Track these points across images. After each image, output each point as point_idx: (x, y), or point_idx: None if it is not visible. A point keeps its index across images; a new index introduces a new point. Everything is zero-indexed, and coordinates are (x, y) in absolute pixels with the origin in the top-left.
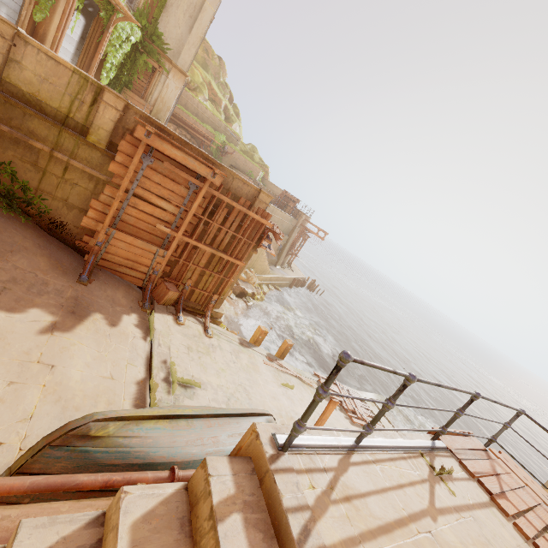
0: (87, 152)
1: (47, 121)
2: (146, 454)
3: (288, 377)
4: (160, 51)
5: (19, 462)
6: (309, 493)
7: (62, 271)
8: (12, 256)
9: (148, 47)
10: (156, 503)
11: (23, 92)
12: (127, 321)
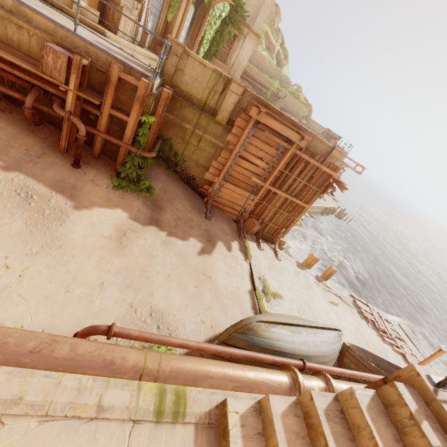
0: (214, 128)
1: (194, 108)
2: (281, 346)
3: (331, 295)
4: (241, 20)
5: (222, 337)
6: None
7: (197, 211)
8: (174, 202)
9: (233, 18)
10: (369, 399)
11: (182, 90)
12: (234, 247)
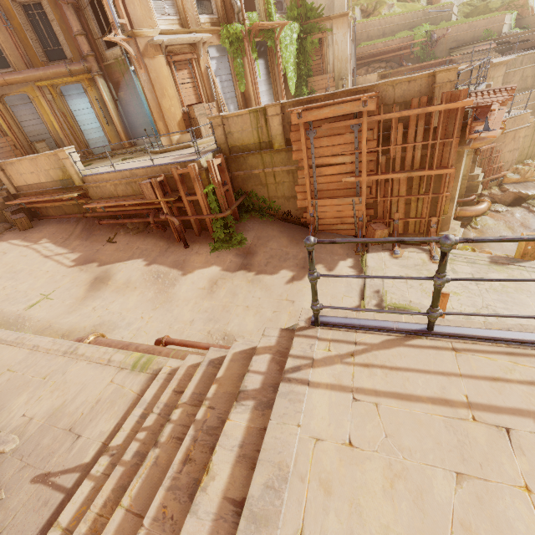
0: (278, 157)
1: (253, 154)
2: None
3: None
4: (317, 20)
5: None
6: (321, 352)
7: (296, 243)
8: (269, 243)
9: (307, 28)
10: (248, 348)
11: (238, 147)
12: (342, 265)
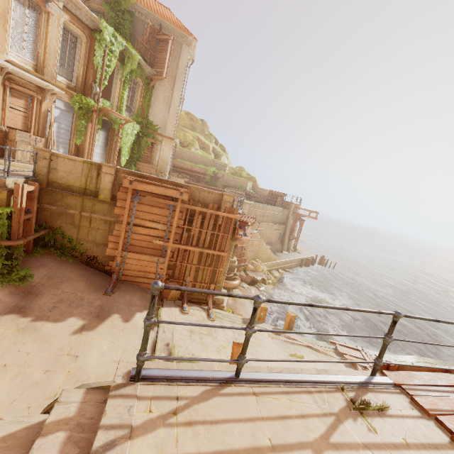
0: (100, 206)
1: (75, 195)
2: None
3: (297, 347)
4: (153, 132)
5: None
6: (141, 416)
7: (95, 289)
8: (62, 285)
9: (145, 132)
10: (21, 428)
11: (60, 184)
12: (138, 317)
